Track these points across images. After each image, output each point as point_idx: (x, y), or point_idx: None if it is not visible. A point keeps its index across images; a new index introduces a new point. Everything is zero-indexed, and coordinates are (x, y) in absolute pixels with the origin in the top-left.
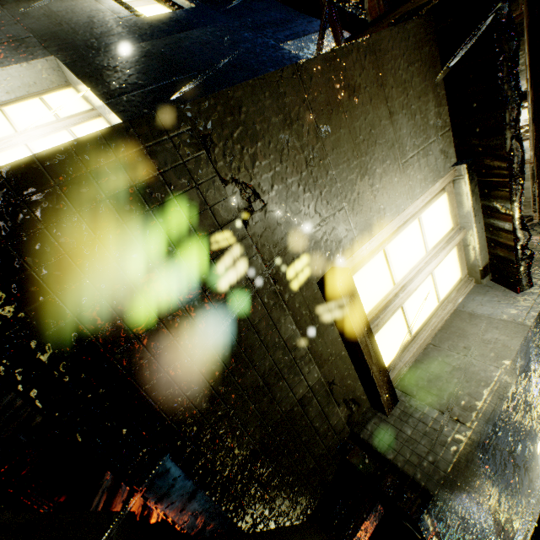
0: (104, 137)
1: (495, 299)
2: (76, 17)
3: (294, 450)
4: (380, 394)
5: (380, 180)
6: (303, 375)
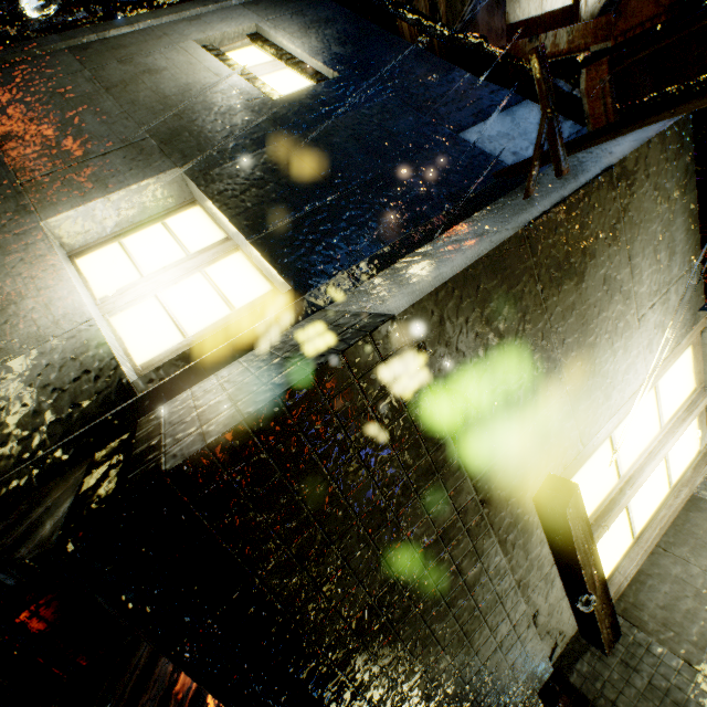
0: (315, 378)
1: None
2: (196, 103)
3: (489, 704)
4: (600, 630)
5: (611, 346)
6: (506, 612)
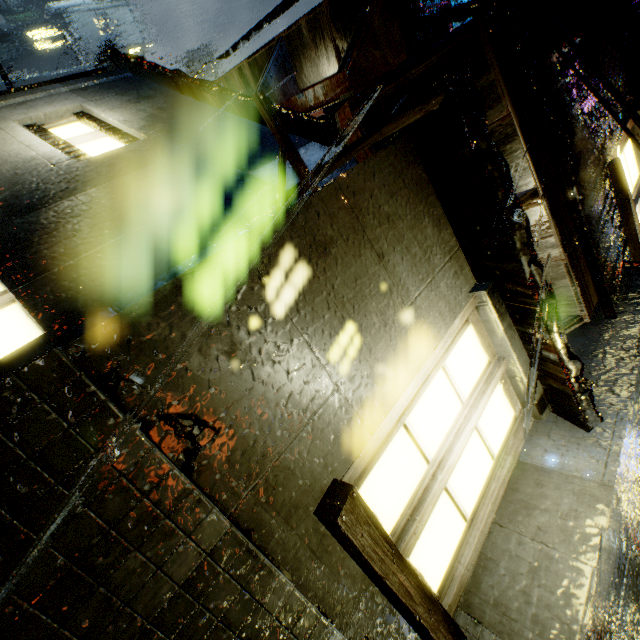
0: None
1: (562, 441)
2: None
3: None
4: None
5: (383, 337)
6: None
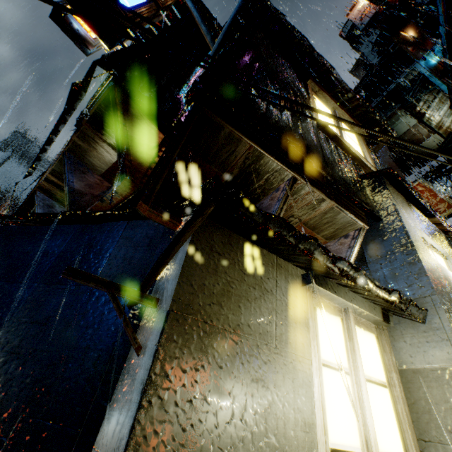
0: None
1: (415, 339)
2: None
3: None
4: None
5: (274, 393)
6: None
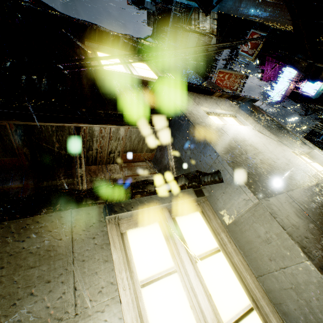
0: None
1: (224, 197)
2: None
3: None
4: None
5: None
6: None
